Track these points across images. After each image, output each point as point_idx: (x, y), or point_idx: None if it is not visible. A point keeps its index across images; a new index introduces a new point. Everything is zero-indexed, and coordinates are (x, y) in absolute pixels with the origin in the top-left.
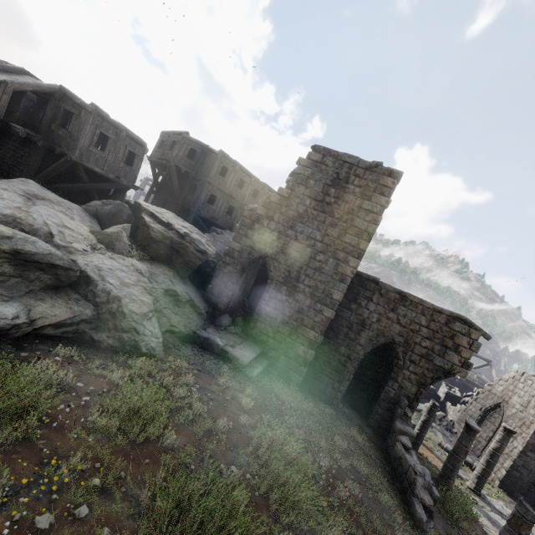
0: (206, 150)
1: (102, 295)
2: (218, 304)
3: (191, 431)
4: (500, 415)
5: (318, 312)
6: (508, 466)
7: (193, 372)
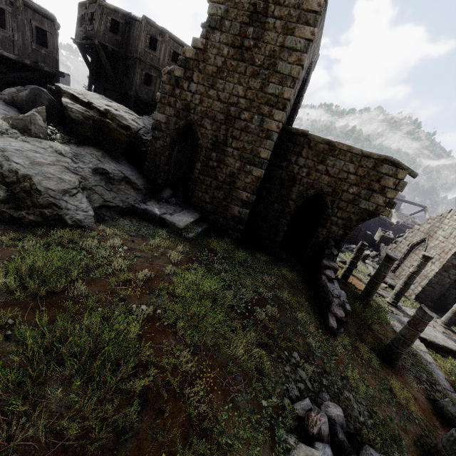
0: (129, 20)
1: (10, 175)
2: (157, 180)
3: (108, 282)
4: (424, 247)
5: (247, 173)
6: (424, 284)
7: (125, 237)
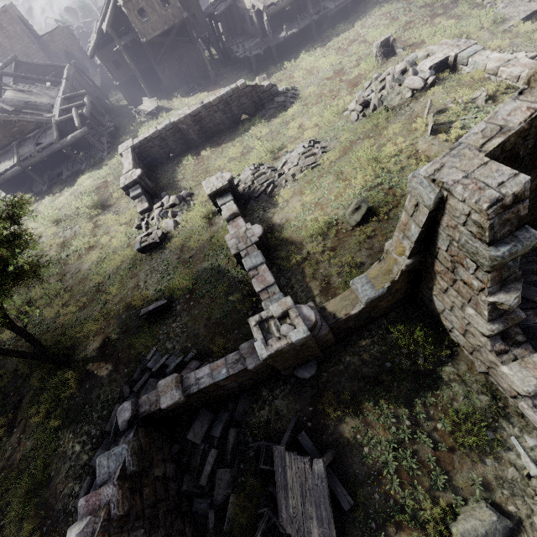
0: None
1: None
2: None
3: None
4: None
5: None
6: None
7: None
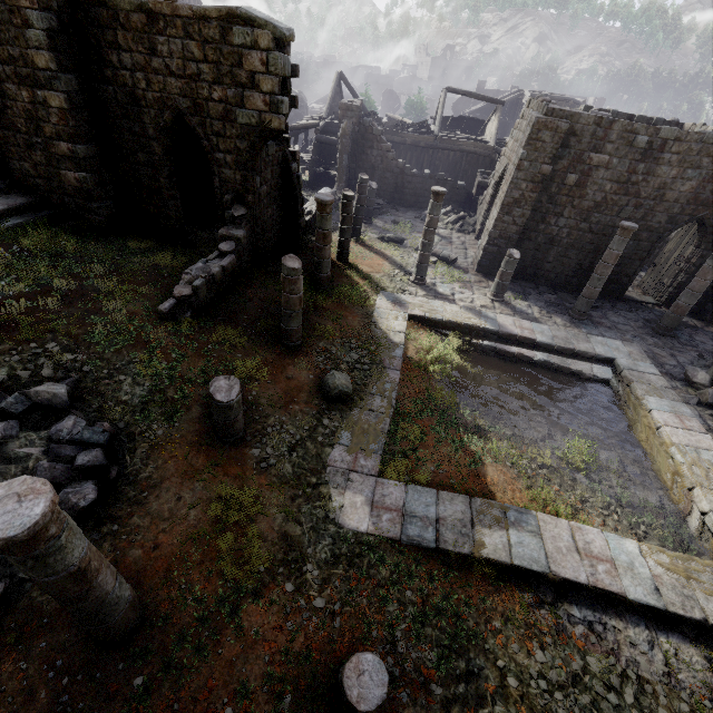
0: None
1: None
2: None
3: None
4: None
5: (45, 106)
6: (485, 243)
7: None
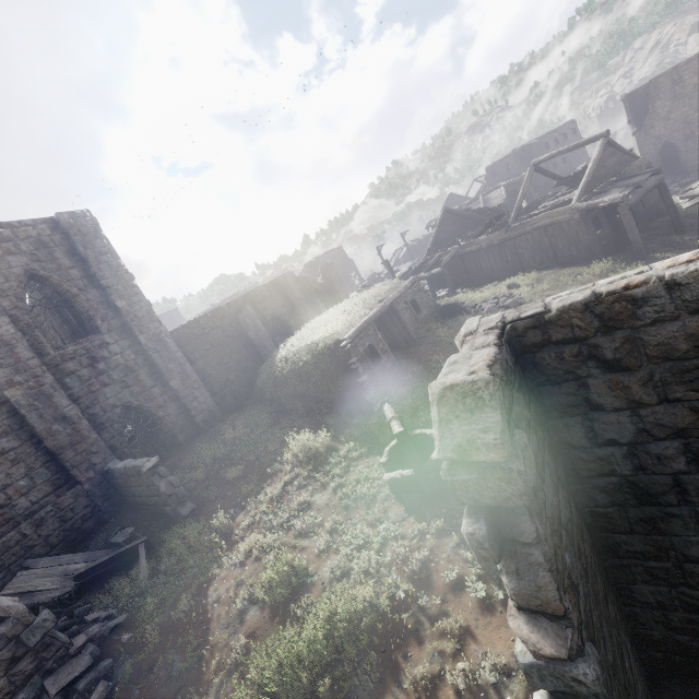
0: (524, 149)
1: None
2: None
3: None
4: None
5: None
6: None
7: None
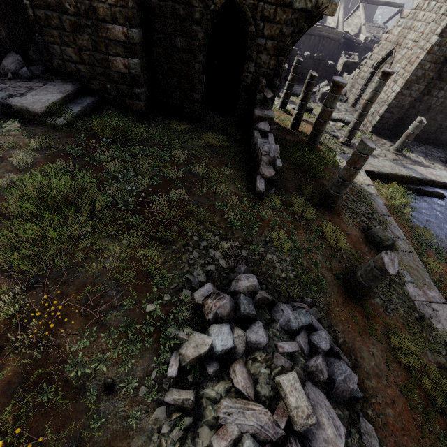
0: None
1: None
2: None
3: None
4: (389, 64)
5: None
6: (383, 111)
7: None
